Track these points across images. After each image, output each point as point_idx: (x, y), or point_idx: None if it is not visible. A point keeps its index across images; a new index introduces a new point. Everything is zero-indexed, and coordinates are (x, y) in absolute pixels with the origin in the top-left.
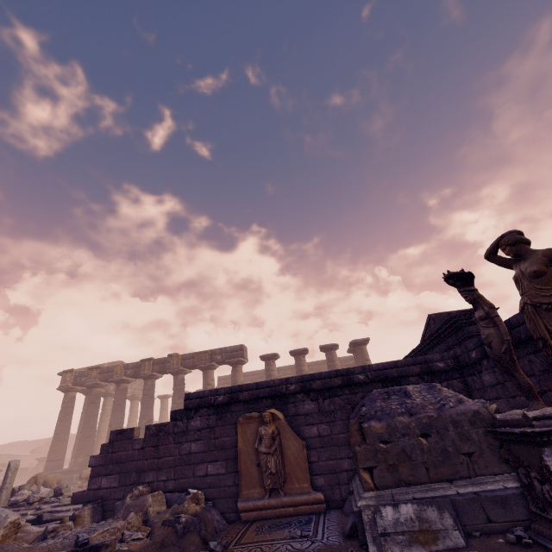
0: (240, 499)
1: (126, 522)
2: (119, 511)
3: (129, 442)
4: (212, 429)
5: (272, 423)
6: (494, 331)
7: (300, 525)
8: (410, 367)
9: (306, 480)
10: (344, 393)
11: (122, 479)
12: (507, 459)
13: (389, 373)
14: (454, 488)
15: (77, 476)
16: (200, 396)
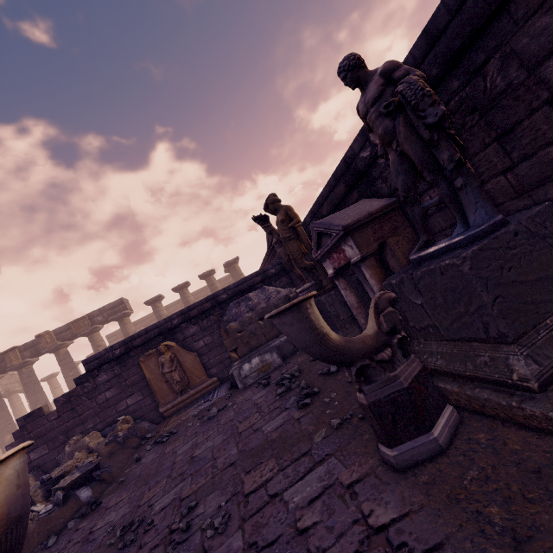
0: (160, 407)
1: (74, 459)
2: (63, 458)
3: (42, 418)
4: (120, 375)
5: (168, 352)
6: (282, 250)
7: (204, 399)
8: (255, 279)
9: (204, 375)
10: (216, 311)
11: (50, 446)
12: None
13: (242, 287)
14: (279, 339)
15: None
16: (98, 357)
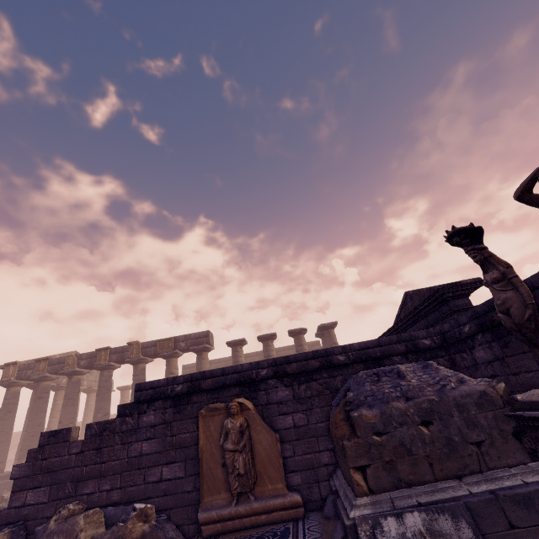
0: (201, 508)
1: None
2: None
3: (65, 445)
4: (169, 424)
5: (240, 415)
6: (513, 295)
7: None
8: (395, 346)
9: (280, 480)
10: (322, 377)
11: (53, 492)
12: (533, 449)
13: (372, 352)
14: (466, 487)
15: None
16: (154, 386)
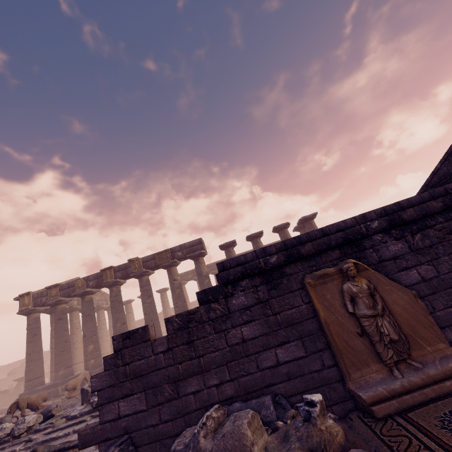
0: (354, 387)
1: None
2: None
3: (146, 345)
4: (266, 303)
5: (358, 277)
6: None
7: None
8: None
9: (439, 339)
10: (438, 222)
11: (150, 398)
12: None
13: None
14: None
15: (62, 388)
16: (241, 262)
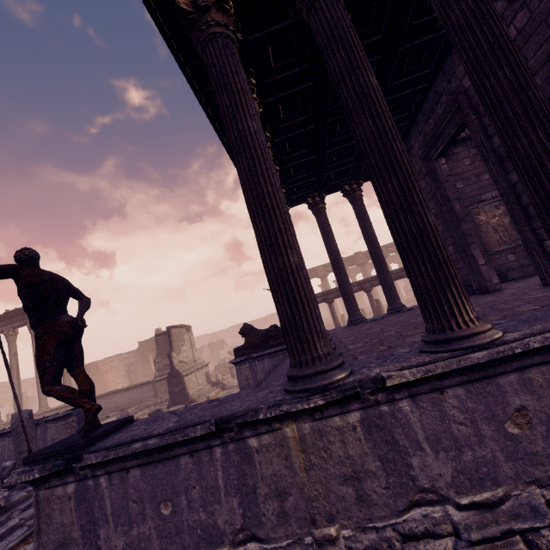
0: None
1: None
2: None
3: None
4: None
5: None
6: None
7: None
8: None
9: None
10: None
11: None
12: None
13: None
14: None
15: None
16: None
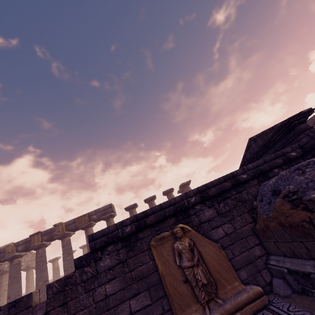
0: None
1: None
2: None
3: (28, 311)
4: (125, 262)
5: (184, 237)
6: None
7: None
8: (275, 160)
9: (235, 279)
10: (232, 194)
11: None
12: None
13: (263, 168)
14: None
15: None
16: (105, 233)
